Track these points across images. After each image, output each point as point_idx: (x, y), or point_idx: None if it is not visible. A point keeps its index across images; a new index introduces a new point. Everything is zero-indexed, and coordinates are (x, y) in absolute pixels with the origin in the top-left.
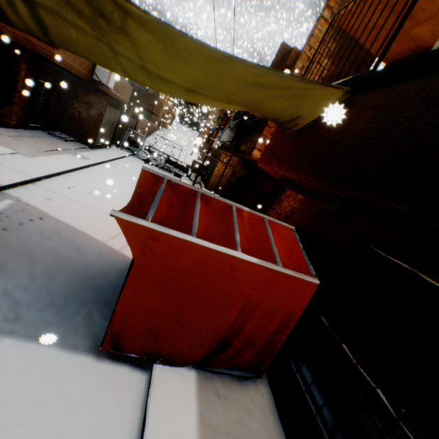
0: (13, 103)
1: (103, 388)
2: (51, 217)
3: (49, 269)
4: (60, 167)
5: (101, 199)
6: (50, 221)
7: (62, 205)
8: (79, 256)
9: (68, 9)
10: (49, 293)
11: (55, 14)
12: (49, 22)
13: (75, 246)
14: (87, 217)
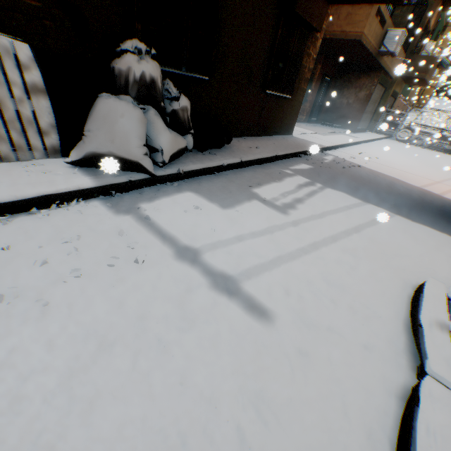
0: (305, 101)
1: None
2: (362, 166)
3: (390, 192)
4: (344, 141)
5: (389, 162)
6: (364, 168)
7: (363, 162)
8: (405, 190)
9: None
10: (403, 203)
11: None
12: None
13: (396, 184)
14: (388, 170)
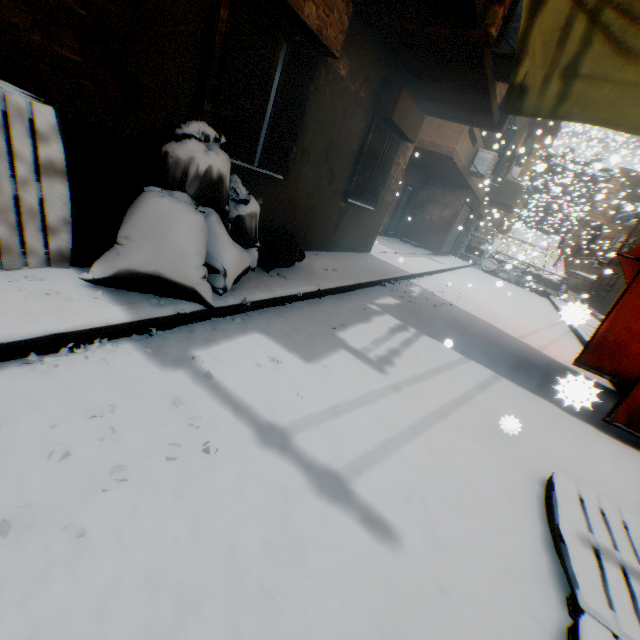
0: None
1: (627, 457)
2: (454, 305)
3: (490, 344)
4: (430, 267)
5: (480, 301)
6: (457, 308)
7: (454, 298)
8: (505, 342)
9: (623, 67)
10: (506, 361)
11: (595, 79)
12: (576, 91)
13: (493, 333)
14: (482, 313)
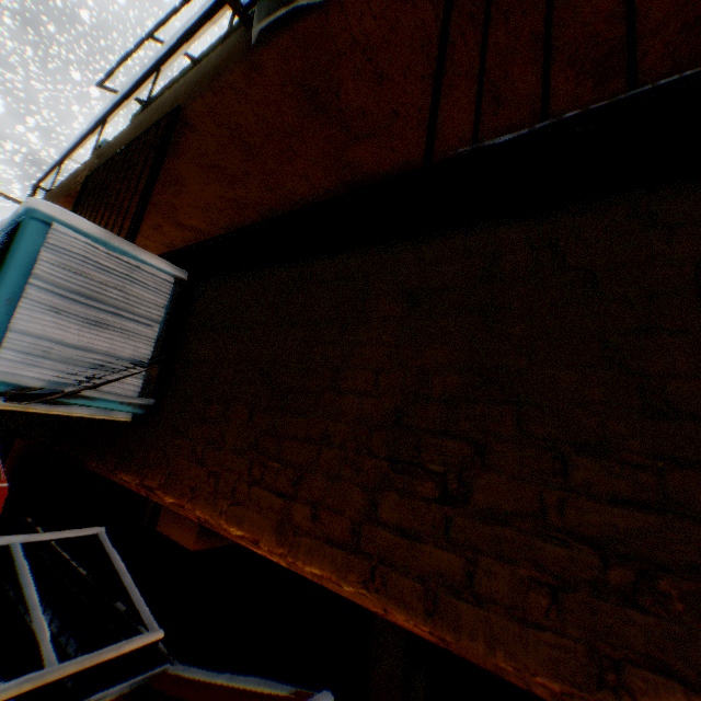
0: None
1: None
2: None
3: None
4: None
5: None
6: None
7: None
8: None
9: None
10: None
11: None
12: None
13: None
14: None
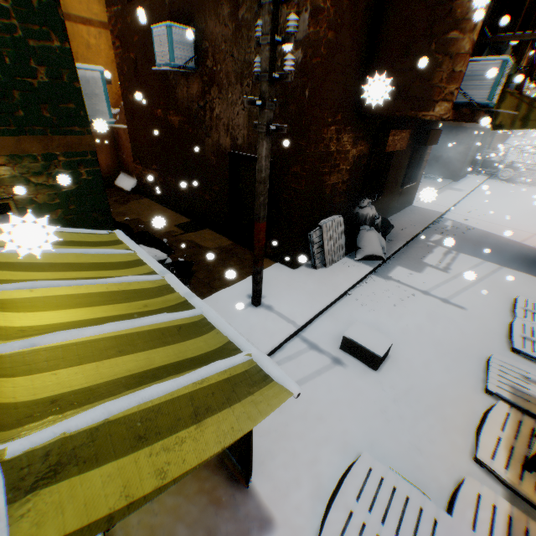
0: None
1: None
2: (475, 228)
3: (498, 250)
4: (453, 200)
5: (494, 218)
6: (476, 230)
7: (474, 222)
8: (509, 247)
9: None
10: (507, 258)
11: None
12: (529, 124)
13: (502, 242)
14: (495, 228)
